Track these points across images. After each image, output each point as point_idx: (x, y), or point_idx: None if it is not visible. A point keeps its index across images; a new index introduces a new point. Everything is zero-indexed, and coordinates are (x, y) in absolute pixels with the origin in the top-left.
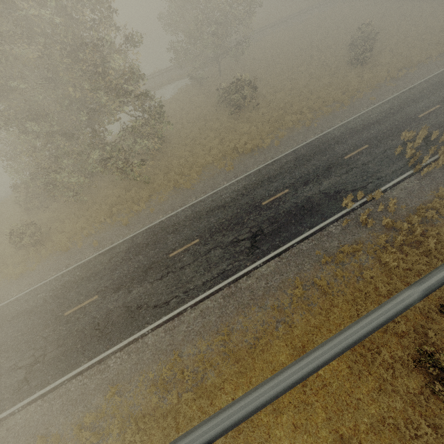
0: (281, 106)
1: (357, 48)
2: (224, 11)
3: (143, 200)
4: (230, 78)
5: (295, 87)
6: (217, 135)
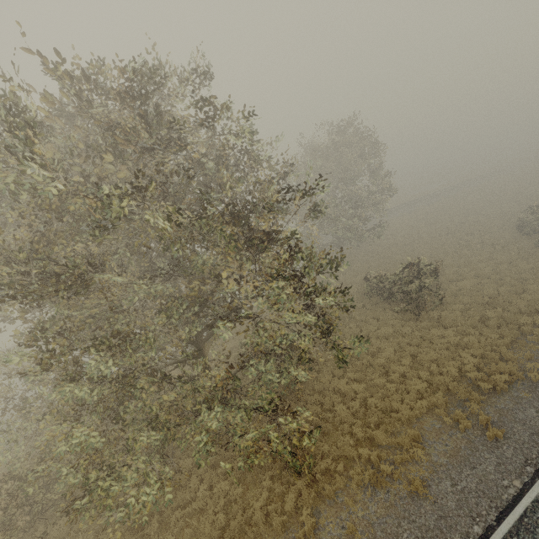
0: (484, 300)
1: (533, 230)
2: (364, 196)
3: (301, 533)
4: (358, 264)
5: (480, 274)
6: (396, 348)
